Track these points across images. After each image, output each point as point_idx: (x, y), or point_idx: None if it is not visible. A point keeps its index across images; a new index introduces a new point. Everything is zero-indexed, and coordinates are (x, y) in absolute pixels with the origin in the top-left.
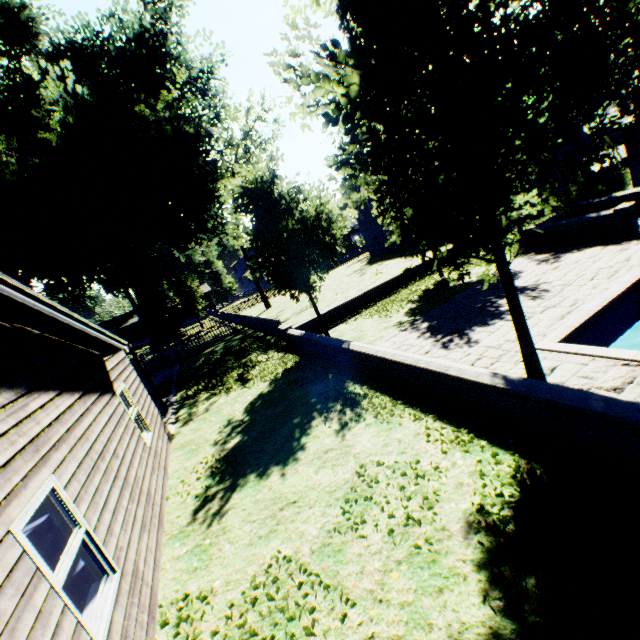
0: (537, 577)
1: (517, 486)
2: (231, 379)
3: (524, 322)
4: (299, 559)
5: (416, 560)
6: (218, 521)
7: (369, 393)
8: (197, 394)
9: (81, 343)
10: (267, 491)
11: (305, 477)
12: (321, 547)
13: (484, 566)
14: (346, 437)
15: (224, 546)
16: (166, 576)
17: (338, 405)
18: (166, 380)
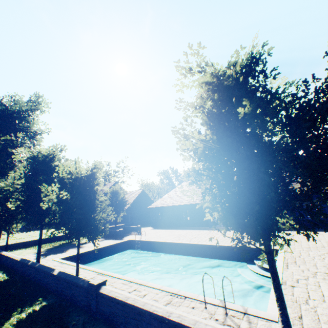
0: None
1: None
2: None
3: (40, 246)
4: None
5: None
6: None
7: None
8: None
9: None
10: None
11: None
12: None
13: None
14: None
15: None
16: None
17: None
18: None
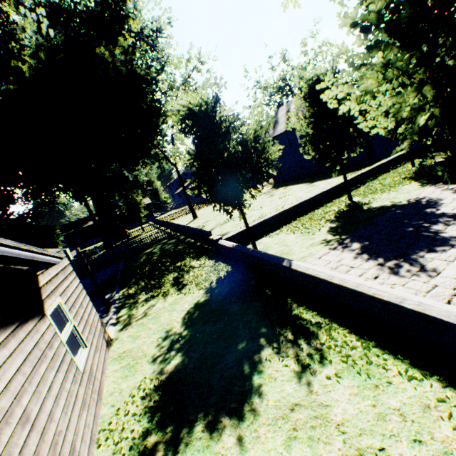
0: None
1: None
2: (168, 282)
3: None
4: None
5: None
6: None
7: (322, 322)
8: (137, 294)
9: None
10: None
11: (273, 453)
12: None
13: None
14: (314, 388)
15: None
16: None
17: (288, 333)
18: (112, 275)
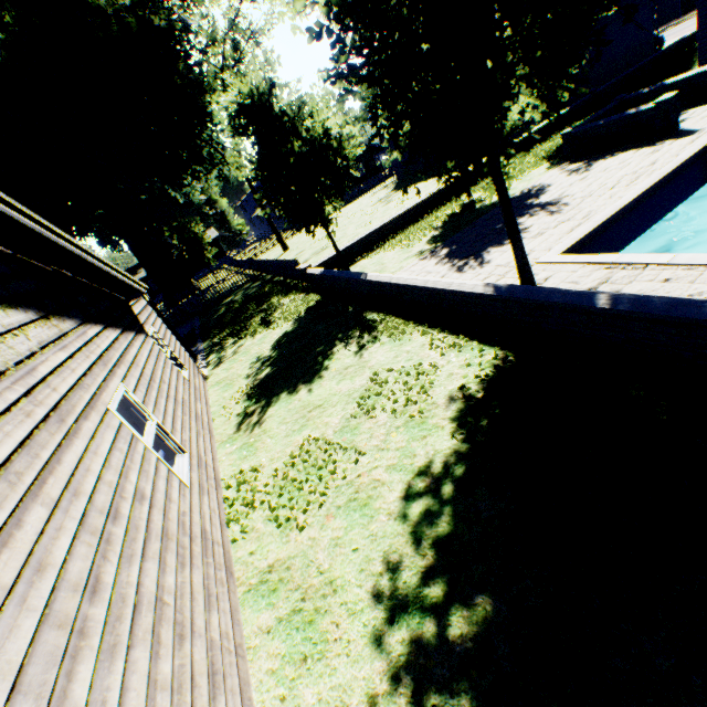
0: (490, 418)
1: (493, 369)
2: (255, 324)
3: (518, 234)
4: (325, 438)
5: (410, 424)
6: (259, 427)
7: (385, 319)
8: (223, 341)
9: (108, 287)
10: (297, 402)
11: (328, 389)
12: (341, 429)
13: (457, 419)
14: (363, 356)
15: (266, 441)
16: (223, 464)
17: (357, 332)
18: (189, 333)
